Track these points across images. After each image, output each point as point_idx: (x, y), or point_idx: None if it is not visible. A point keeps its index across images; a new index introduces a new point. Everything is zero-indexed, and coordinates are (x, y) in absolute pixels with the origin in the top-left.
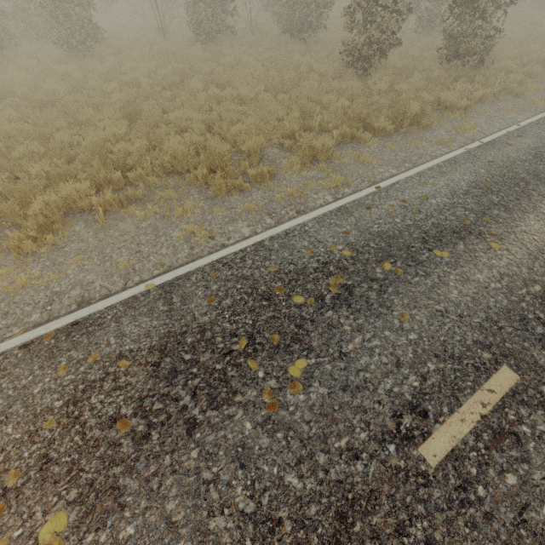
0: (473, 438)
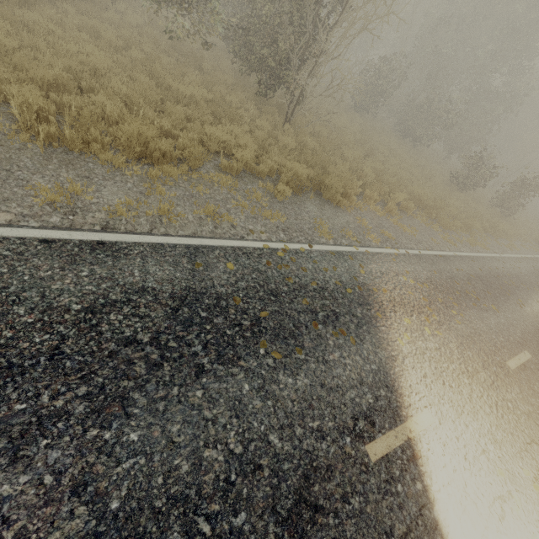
0: None
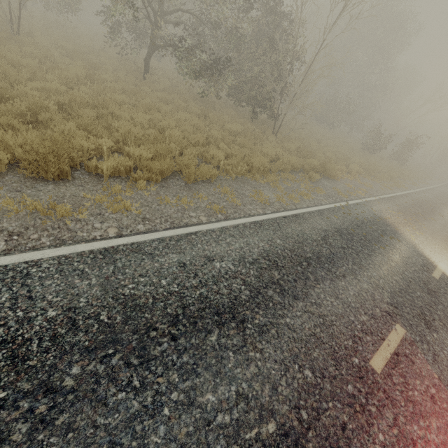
0: None
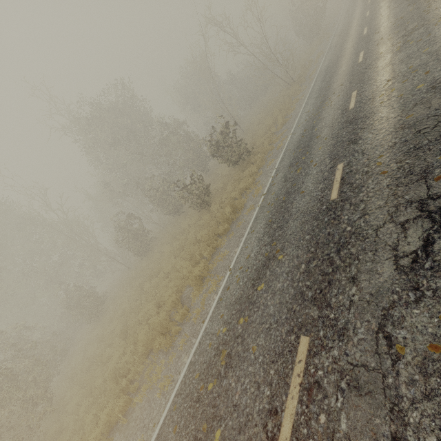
0: (300, 405)
